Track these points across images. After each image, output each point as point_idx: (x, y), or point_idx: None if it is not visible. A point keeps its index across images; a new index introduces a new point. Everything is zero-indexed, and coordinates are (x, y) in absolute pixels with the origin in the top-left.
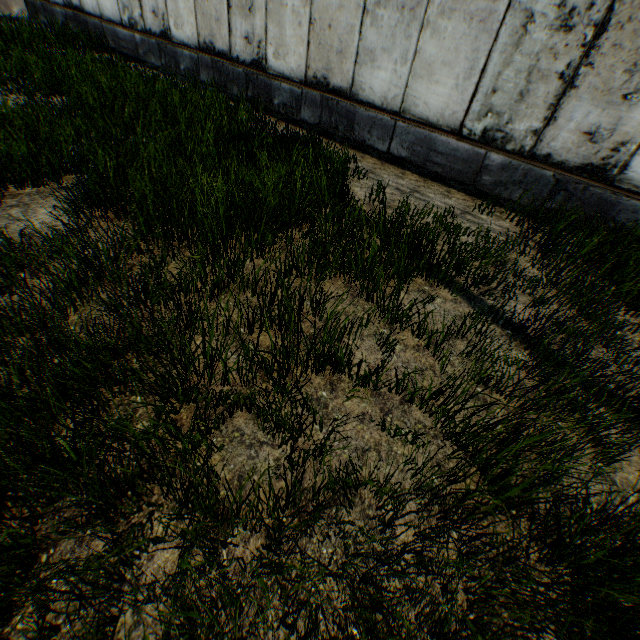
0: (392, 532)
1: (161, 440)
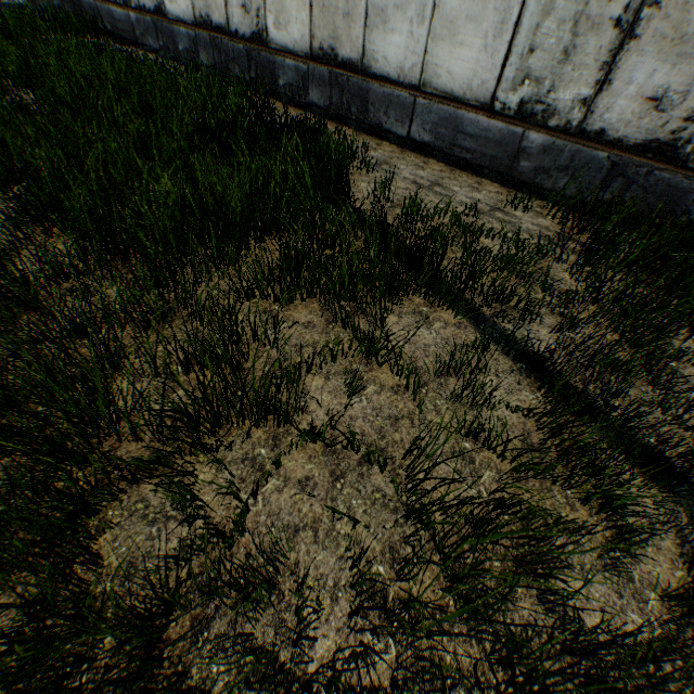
0: (309, 644)
1: (28, 520)
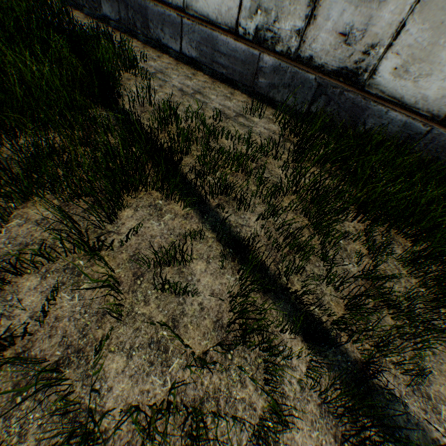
0: None
1: None
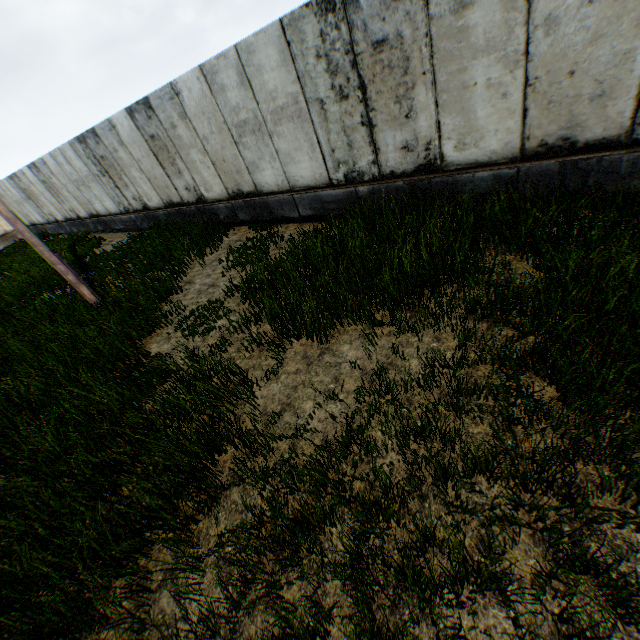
0: None
1: None
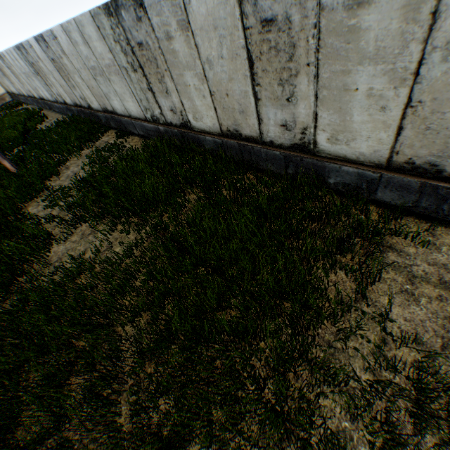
0: None
1: None
